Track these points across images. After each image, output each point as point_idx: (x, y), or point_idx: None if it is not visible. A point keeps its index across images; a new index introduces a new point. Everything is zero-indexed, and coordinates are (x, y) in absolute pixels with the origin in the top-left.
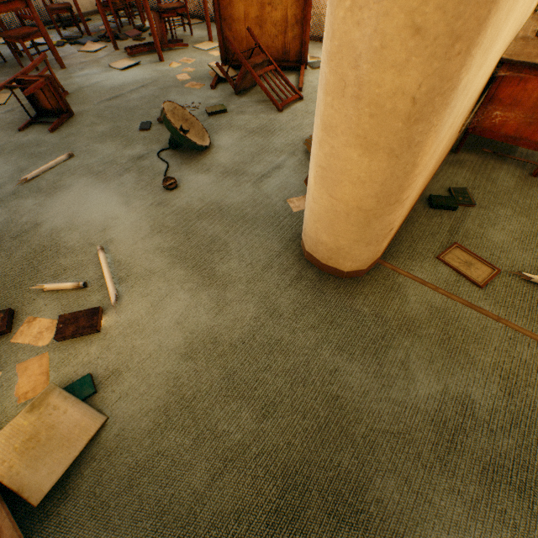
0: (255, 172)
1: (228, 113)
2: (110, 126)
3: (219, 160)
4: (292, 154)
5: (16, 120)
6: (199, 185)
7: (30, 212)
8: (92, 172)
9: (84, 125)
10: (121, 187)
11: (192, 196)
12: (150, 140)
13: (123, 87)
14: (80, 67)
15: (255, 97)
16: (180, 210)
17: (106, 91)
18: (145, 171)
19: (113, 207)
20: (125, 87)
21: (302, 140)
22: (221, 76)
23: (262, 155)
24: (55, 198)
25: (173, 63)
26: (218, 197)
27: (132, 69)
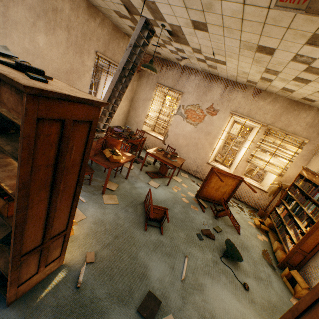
0: (264, 278)
1: (222, 232)
2: (184, 233)
3: (246, 267)
4: (266, 265)
5: (135, 219)
6: (254, 286)
7: (205, 307)
8: (205, 272)
9: (172, 230)
10: (227, 286)
11: (258, 295)
12: (209, 248)
13: (166, 201)
14: (133, 180)
15: (223, 222)
16: (262, 307)
17: (160, 203)
18: (226, 274)
19: (236, 303)
20: (166, 201)
21: (261, 256)
22: (205, 207)
23: (257, 265)
24: (206, 295)
25: (173, 188)
26: (267, 297)
27: (159, 188)
